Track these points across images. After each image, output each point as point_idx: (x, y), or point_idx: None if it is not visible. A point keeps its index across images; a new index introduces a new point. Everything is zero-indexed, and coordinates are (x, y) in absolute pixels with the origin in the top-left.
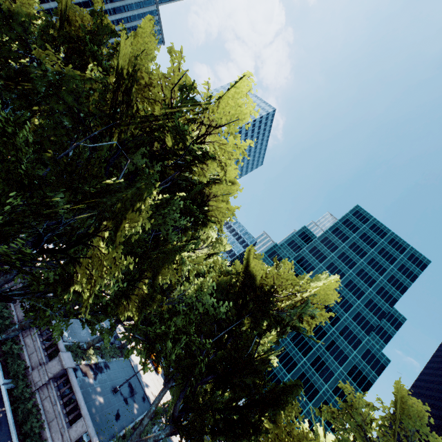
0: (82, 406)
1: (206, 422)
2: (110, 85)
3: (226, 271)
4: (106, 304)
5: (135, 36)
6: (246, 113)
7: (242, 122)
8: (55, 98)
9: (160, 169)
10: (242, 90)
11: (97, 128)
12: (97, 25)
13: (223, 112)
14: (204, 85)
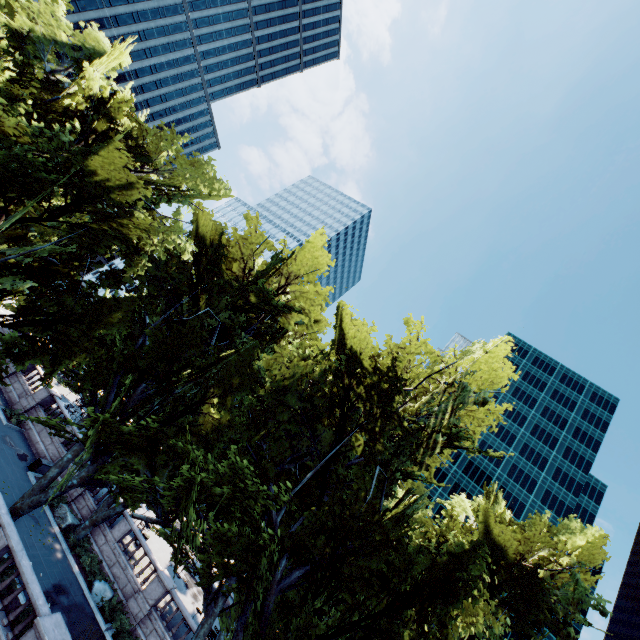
0: None
1: None
2: (328, 364)
3: (456, 542)
4: None
5: (301, 252)
6: (502, 376)
7: (498, 385)
8: (279, 409)
9: (387, 448)
10: (499, 353)
11: (307, 415)
12: (270, 263)
13: (473, 377)
14: (450, 351)
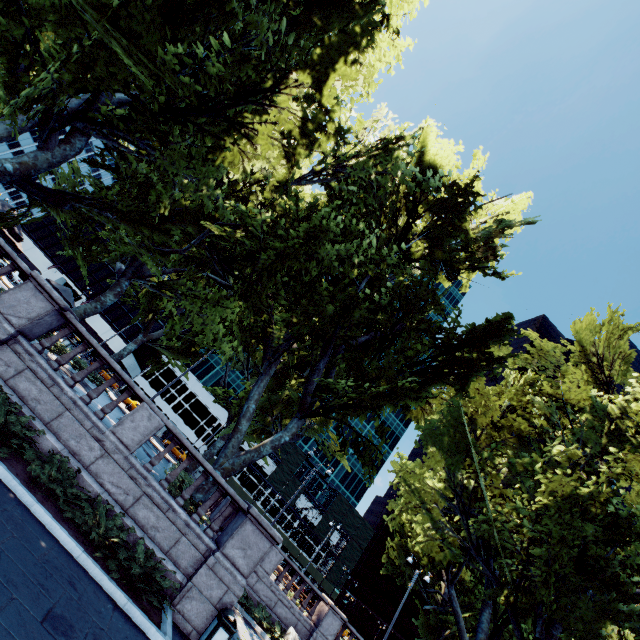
0: (134, 384)
1: (406, 373)
2: None
3: None
4: (142, 186)
5: None
6: None
7: None
8: None
9: None
10: None
11: None
12: None
13: None
14: None
